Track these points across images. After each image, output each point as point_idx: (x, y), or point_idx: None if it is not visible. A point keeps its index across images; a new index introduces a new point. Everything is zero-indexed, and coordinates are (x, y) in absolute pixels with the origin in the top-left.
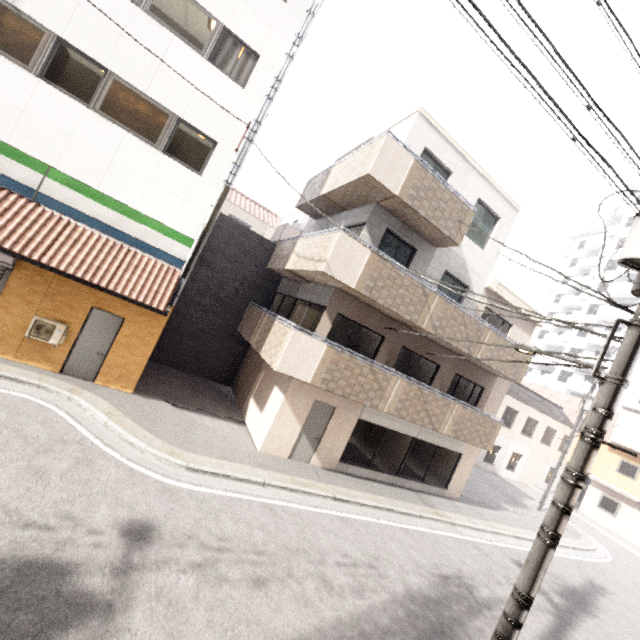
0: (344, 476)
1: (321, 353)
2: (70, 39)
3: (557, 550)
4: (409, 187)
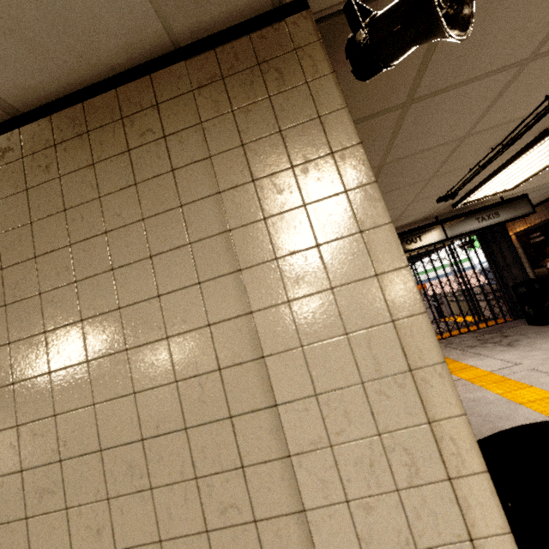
0: None
1: None
2: None
3: None
4: None
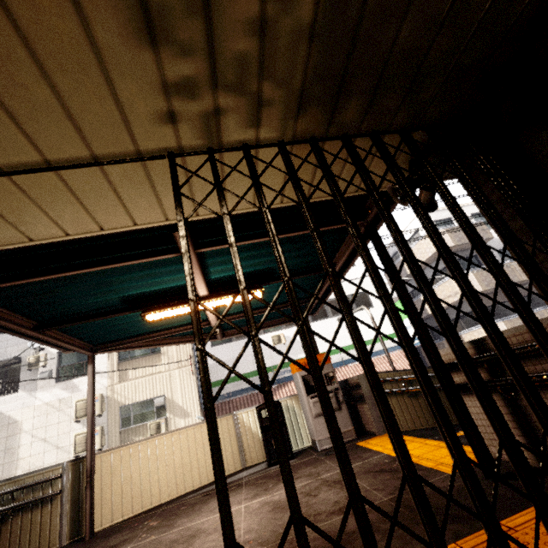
0: None
1: (504, 327)
2: None
3: None
4: (453, 239)
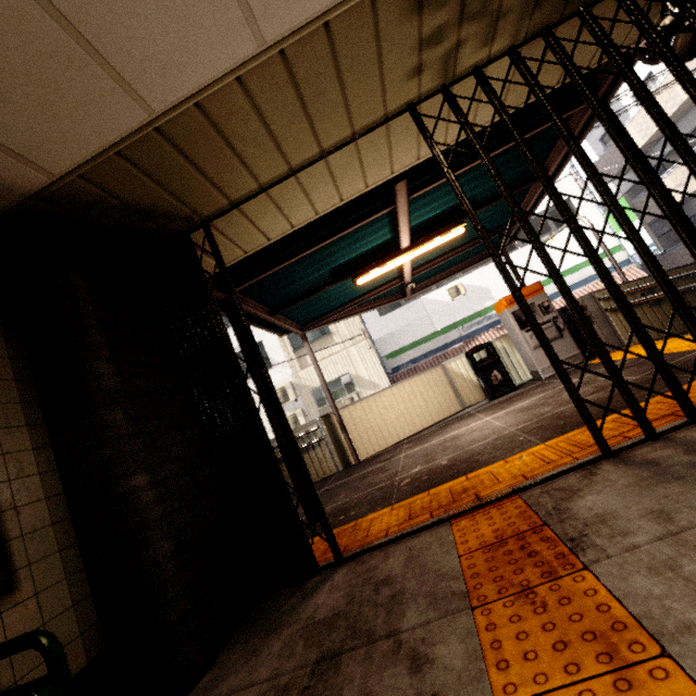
0: None
1: None
2: None
3: None
4: None
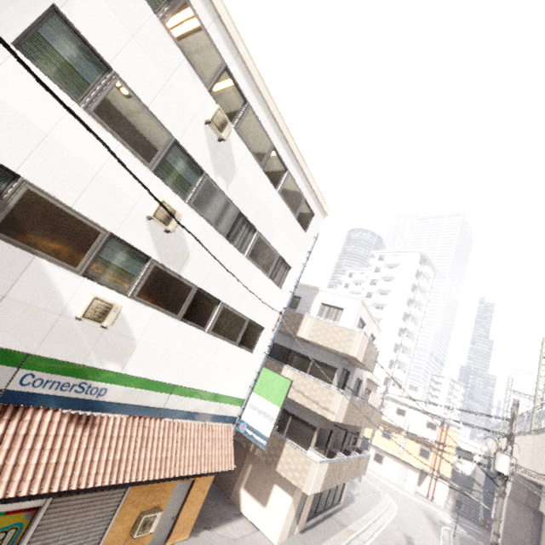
0: (309, 532)
1: (325, 469)
2: (205, 287)
3: (384, 517)
4: (365, 355)
